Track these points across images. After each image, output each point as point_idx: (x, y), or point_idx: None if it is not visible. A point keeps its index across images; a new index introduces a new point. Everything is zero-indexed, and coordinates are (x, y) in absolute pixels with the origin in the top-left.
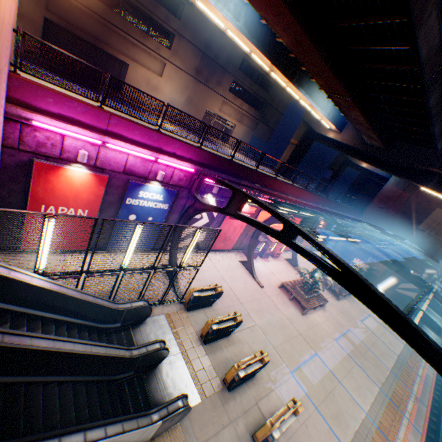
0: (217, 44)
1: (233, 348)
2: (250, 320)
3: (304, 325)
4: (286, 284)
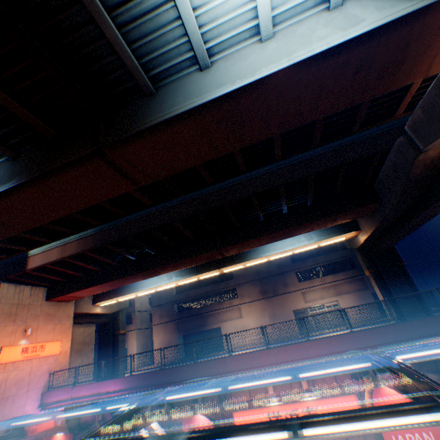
0: (263, 266)
1: None
2: None
3: None
4: None
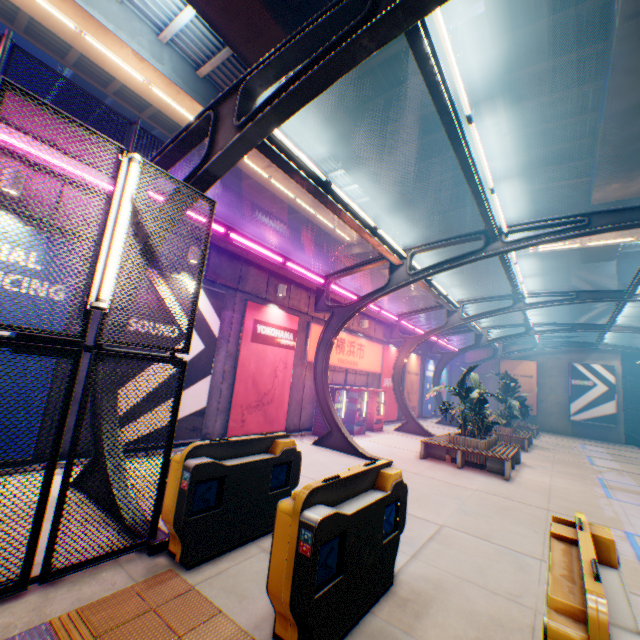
0: None
1: (441, 621)
2: (418, 522)
3: (533, 494)
4: (432, 441)
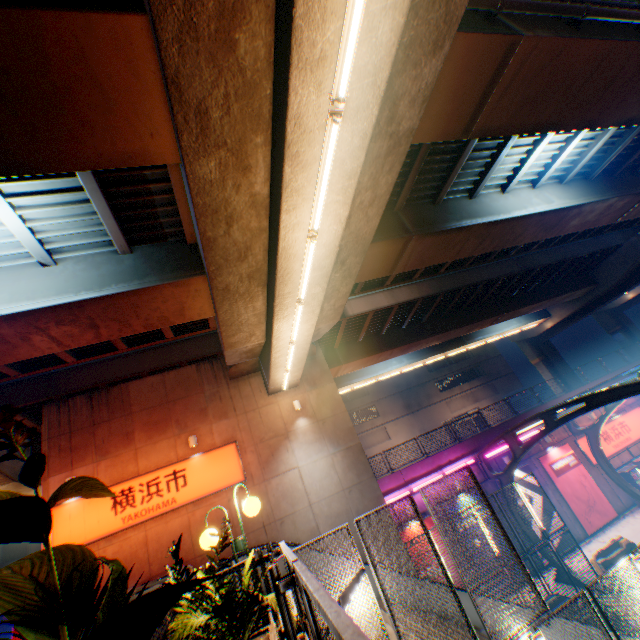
0: (400, 377)
1: None
2: None
3: None
4: None
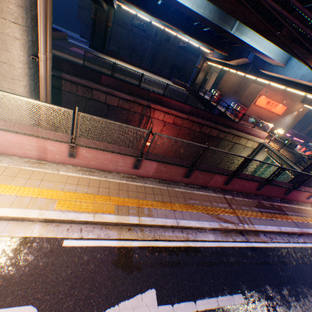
0: None
1: None
2: None
3: None
4: None
